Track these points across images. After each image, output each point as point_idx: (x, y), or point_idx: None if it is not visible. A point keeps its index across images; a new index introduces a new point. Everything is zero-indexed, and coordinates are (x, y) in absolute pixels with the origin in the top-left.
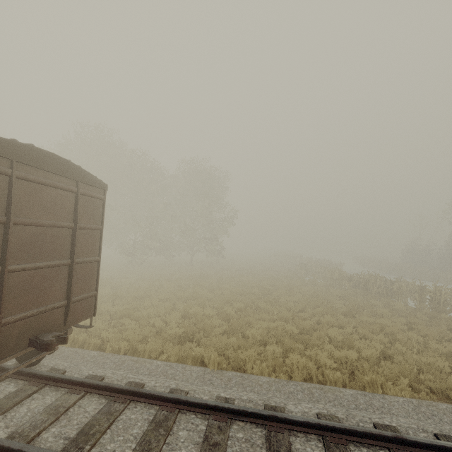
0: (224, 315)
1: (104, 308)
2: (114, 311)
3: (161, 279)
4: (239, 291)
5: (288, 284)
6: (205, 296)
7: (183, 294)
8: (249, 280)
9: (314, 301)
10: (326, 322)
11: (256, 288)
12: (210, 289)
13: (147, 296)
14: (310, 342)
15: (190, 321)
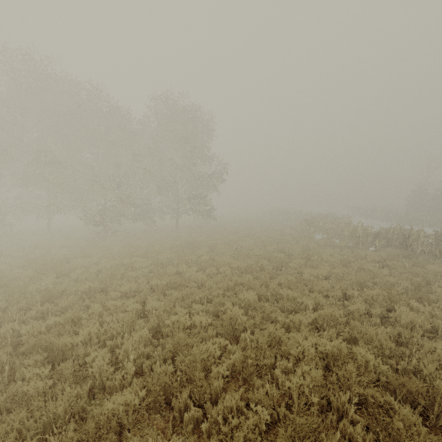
0: (228, 323)
1: (12, 329)
2: (29, 333)
3: (134, 254)
4: (241, 266)
5: (301, 248)
6: (193, 280)
7: (159, 282)
8: (250, 247)
9: (357, 277)
10: (407, 323)
11: (265, 259)
12: (200, 265)
13: (105, 287)
14: (435, 407)
15: (165, 347)
